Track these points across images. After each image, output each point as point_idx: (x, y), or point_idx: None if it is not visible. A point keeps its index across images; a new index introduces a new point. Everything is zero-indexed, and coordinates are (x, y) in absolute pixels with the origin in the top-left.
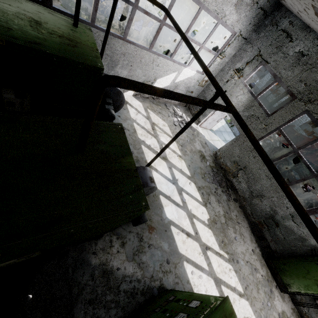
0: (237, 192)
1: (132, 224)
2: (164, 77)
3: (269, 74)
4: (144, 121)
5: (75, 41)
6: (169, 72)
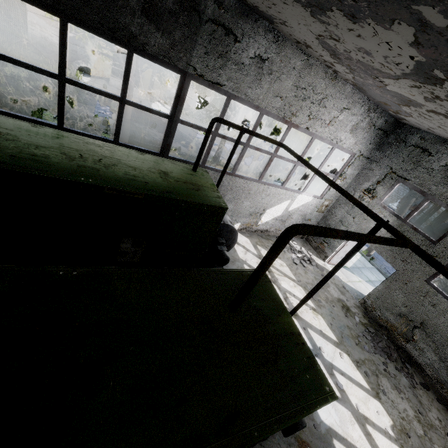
0: (423, 369)
1: (284, 433)
2: (275, 206)
3: (397, 188)
4: (256, 262)
5: (197, 185)
6: (280, 201)
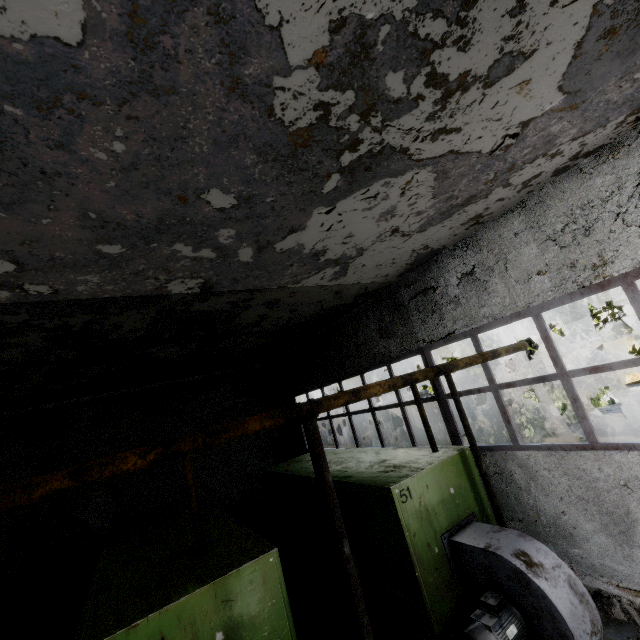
0: None
1: None
2: None
3: None
4: None
5: (403, 466)
6: None
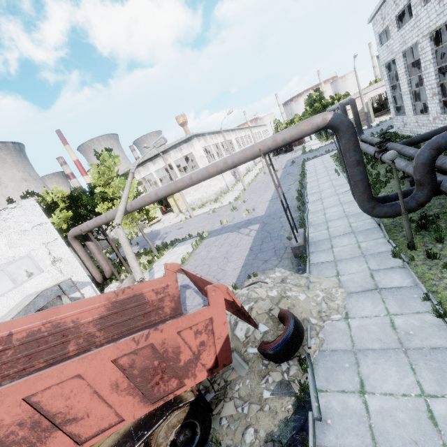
0: None
1: None
2: None
3: None
4: None
5: None
6: None
